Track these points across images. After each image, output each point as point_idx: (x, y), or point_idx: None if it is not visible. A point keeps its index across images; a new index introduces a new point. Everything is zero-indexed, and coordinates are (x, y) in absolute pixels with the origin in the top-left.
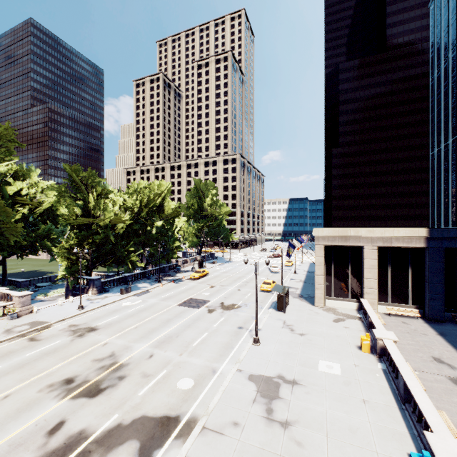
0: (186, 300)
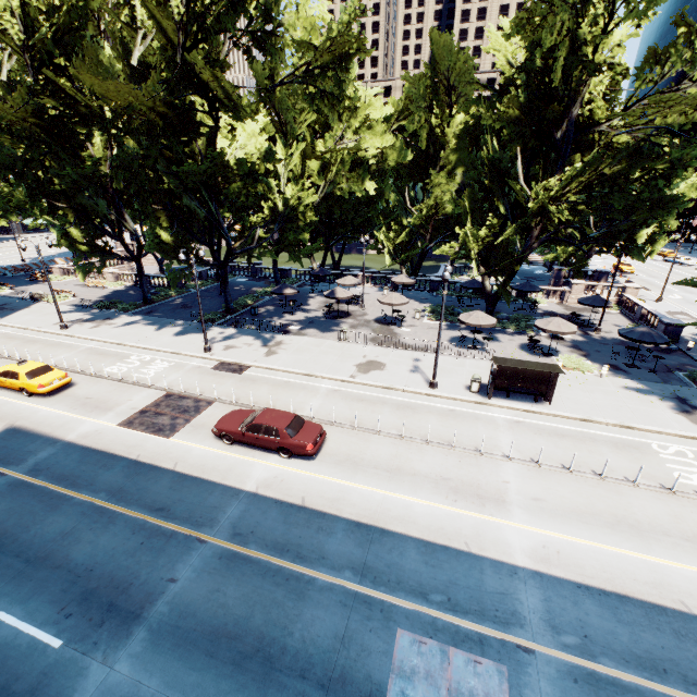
0: None
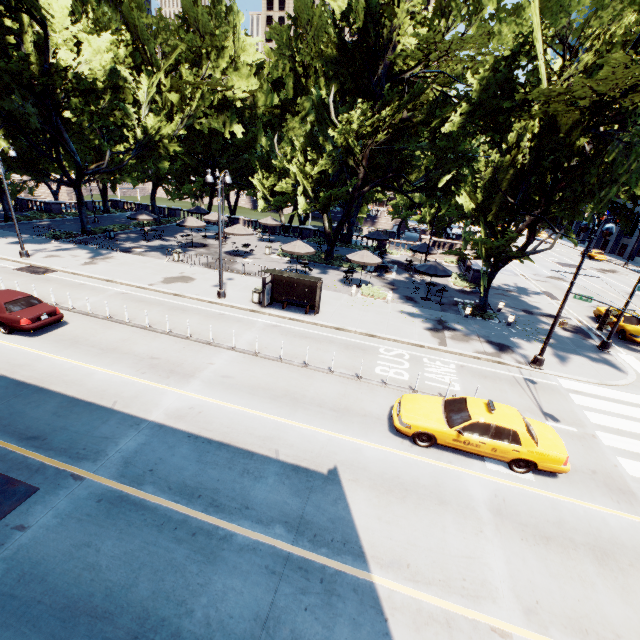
0: (557, 263)
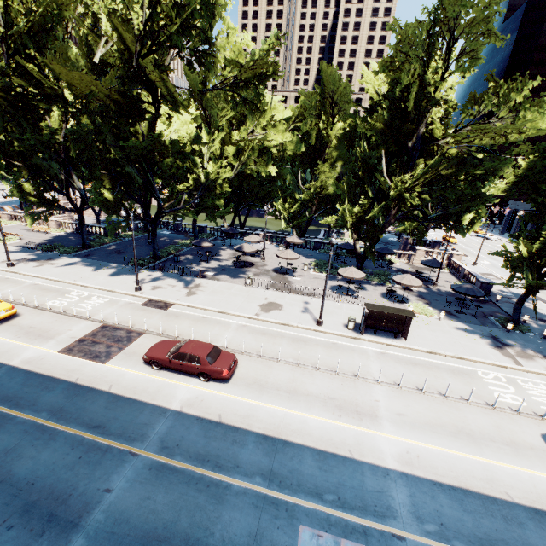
0: None
